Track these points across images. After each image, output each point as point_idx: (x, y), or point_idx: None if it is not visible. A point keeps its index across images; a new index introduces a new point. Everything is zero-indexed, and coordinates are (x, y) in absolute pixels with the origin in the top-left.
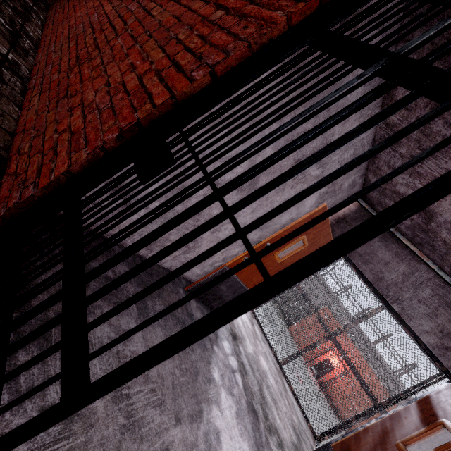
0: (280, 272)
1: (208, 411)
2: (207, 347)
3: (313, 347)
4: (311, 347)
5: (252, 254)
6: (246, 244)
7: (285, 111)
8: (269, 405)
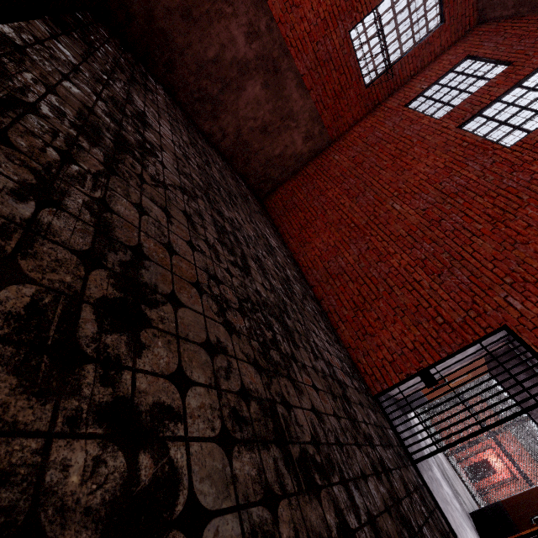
0: (485, 427)
1: (433, 470)
2: (417, 439)
3: (475, 443)
4: (473, 443)
5: (478, 422)
6: (476, 420)
7: (476, 376)
8: (451, 480)
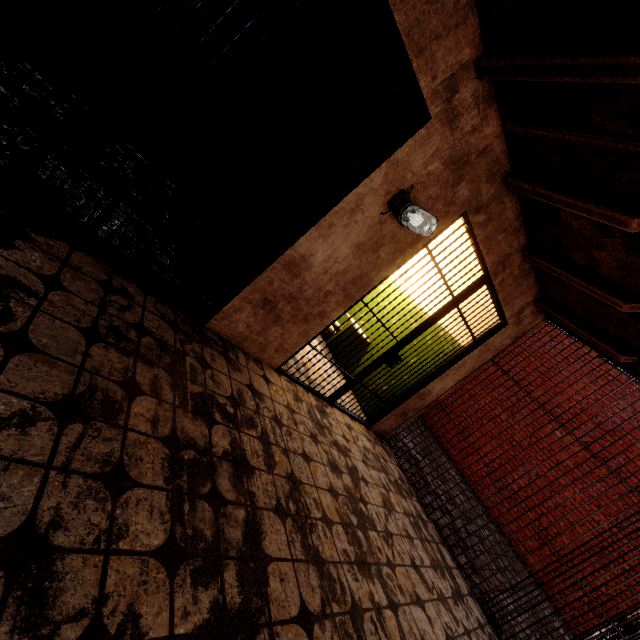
0: None
1: None
2: None
3: None
4: None
5: None
6: None
7: None
8: None
